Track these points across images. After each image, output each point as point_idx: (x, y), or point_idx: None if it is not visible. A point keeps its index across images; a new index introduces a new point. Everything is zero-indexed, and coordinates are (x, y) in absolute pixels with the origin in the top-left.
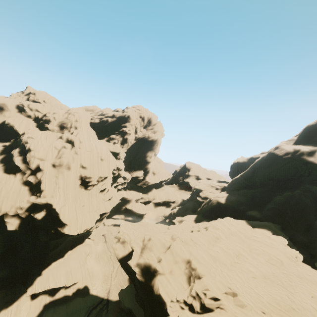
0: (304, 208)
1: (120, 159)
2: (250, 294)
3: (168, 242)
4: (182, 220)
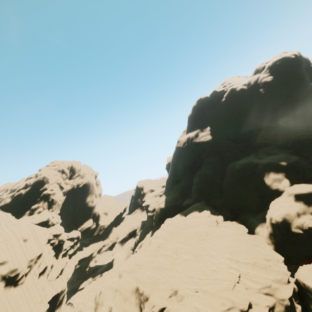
0: (211, 178)
1: (54, 225)
2: (186, 282)
3: (117, 283)
4: (141, 244)
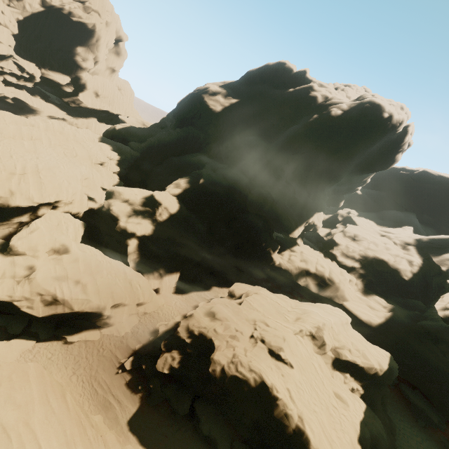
0: (168, 144)
1: None
2: None
3: None
4: None
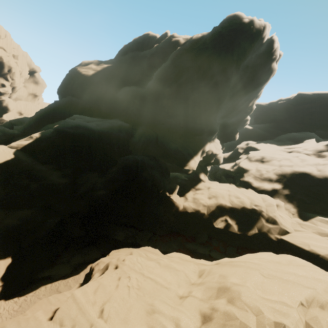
0: (45, 114)
1: None
2: None
3: None
4: None
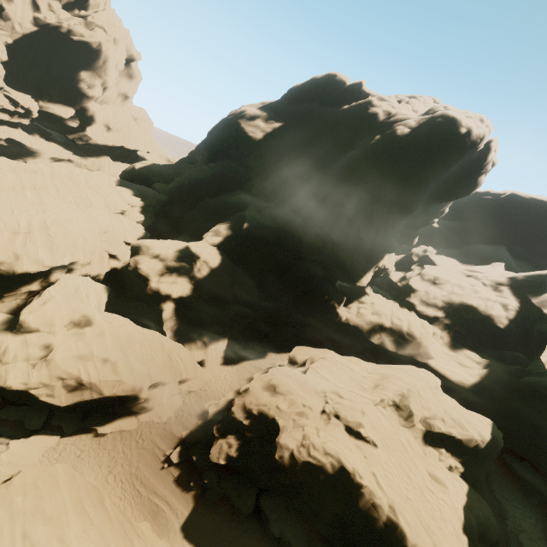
0: (201, 183)
1: None
2: None
3: None
4: None
